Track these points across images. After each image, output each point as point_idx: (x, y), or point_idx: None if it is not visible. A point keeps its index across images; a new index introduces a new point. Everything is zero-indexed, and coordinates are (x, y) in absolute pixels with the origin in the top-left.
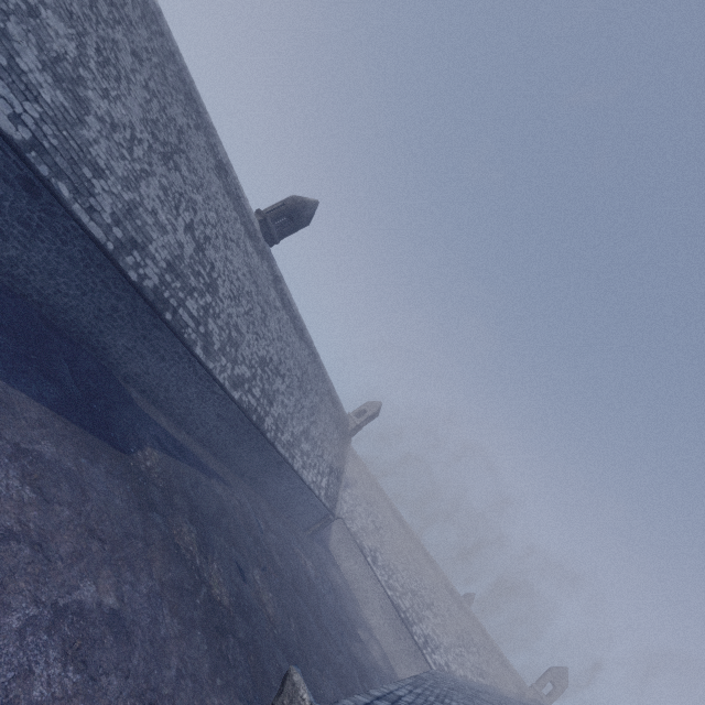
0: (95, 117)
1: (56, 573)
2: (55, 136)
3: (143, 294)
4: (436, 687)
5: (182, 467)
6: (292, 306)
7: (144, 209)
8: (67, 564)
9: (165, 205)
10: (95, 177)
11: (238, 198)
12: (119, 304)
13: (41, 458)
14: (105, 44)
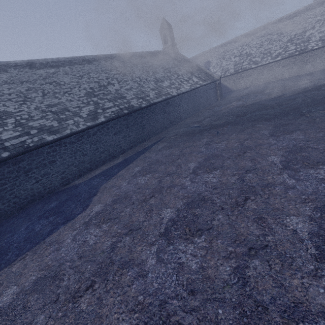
0: None
1: None
2: None
3: None
4: None
5: (130, 167)
6: (60, 61)
7: None
8: None
9: None
10: None
11: None
12: None
13: (0, 313)
14: None
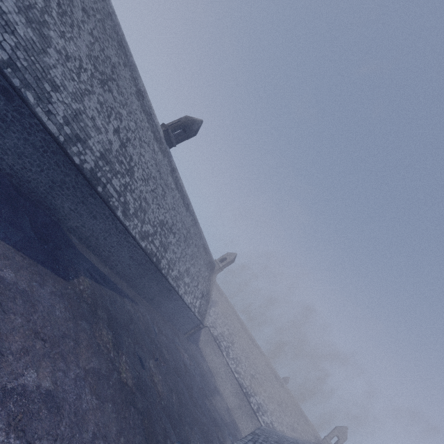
0: (54, 49)
1: (7, 364)
2: (25, 59)
3: (83, 173)
4: (267, 441)
5: (104, 290)
6: (182, 188)
7: (86, 116)
8: (16, 357)
9: (101, 114)
10: (53, 91)
11: (150, 115)
12: (66, 179)
13: (2, 281)
14: (64, 1)
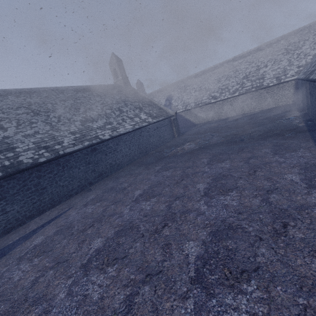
0: None
1: None
2: None
3: None
4: None
5: None
6: None
7: None
8: None
9: None
10: None
11: None
12: None
13: None
14: None
